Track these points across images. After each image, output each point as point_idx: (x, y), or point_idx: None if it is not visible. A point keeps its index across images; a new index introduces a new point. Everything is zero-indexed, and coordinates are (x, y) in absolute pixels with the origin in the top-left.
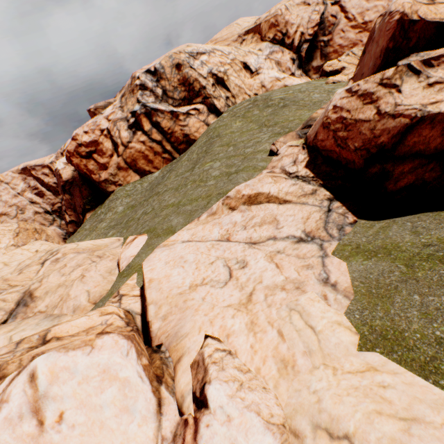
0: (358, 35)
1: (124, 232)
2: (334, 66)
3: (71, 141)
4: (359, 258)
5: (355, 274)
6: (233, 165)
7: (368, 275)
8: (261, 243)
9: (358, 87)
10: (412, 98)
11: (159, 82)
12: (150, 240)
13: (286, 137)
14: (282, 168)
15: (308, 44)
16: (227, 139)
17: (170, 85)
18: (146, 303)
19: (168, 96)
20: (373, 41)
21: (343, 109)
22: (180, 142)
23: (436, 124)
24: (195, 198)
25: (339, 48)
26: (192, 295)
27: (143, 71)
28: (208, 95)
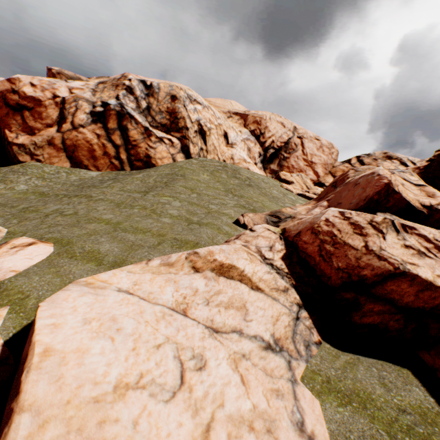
0: (305, 166)
1: (13, 222)
2: (287, 177)
3: (4, 80)
4: (332, 399)
5: (333, 425)
6: (195, 213)
7: (348, 434)
8: (224, 334)
9: (350, 215)
10: (394, 249)
11: (148, 96)
12: (57, 257)
13: (255, 215)
14: (259, 248)
15: (274, 150)
16: (192, 184)
17: (157, 106)
18: (15, 403)
19: (151, 113)
20: (357, 185)
21: (334, 226)
22: (139, 159)
23: (415, 284)
24: (143, 229)
25: (291, 167)
26: (117, 410)
27: (139, 79)
28: (188, 136)
